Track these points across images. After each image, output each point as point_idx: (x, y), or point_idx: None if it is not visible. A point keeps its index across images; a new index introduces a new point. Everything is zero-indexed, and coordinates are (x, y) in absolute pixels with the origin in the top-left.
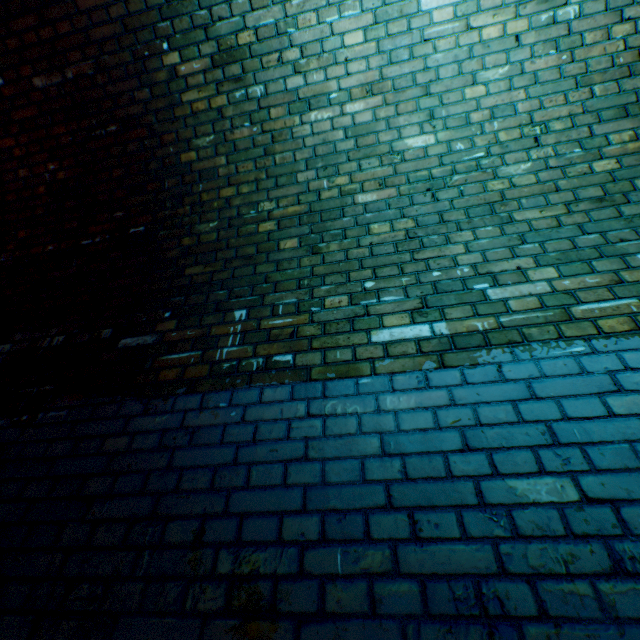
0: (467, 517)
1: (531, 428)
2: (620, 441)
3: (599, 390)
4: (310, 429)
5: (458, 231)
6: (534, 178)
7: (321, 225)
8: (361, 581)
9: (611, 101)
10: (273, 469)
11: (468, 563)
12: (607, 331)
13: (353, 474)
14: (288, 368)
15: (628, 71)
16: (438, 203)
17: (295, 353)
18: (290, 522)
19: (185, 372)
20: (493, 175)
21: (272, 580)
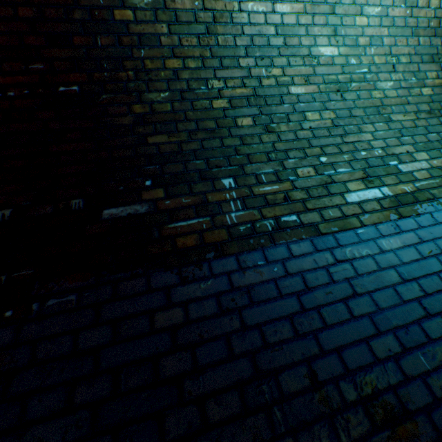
0: None
1: None
2: None
3: None
4: (345, 272)
5: (364, 124)
6: (395, 93)
7: (267, 108)
8: None
9: (426, 50)
10: (338, 308)
11: None
12: None
13: (394, 298)
14: (299, 226)
15: (434, 33)
16: (346, 102)
17: (297, 214)
18: (375, 344)
19: (203, 238)
20: (374, 87)
21: (391, 391)
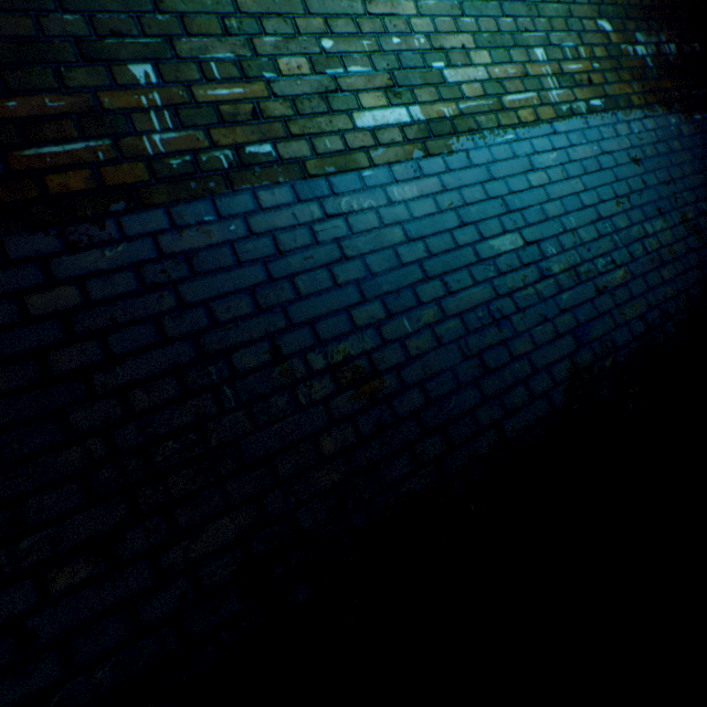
0: (474, 271)
1: (495, 203)
2: (536, 205)
3: (524, 170)
4: (336, 231)
5: None
6: None
7: None
8: (426, 331)
9: None
10: (318, 276)
11: (481, 298)
12: (523, 122)
13: (392, 262)
14: (275, 163)
15: None
16: None
17: (274, 142)
18: (358, 313)
19: (102, 177)
20: None
21: (365, 356)
